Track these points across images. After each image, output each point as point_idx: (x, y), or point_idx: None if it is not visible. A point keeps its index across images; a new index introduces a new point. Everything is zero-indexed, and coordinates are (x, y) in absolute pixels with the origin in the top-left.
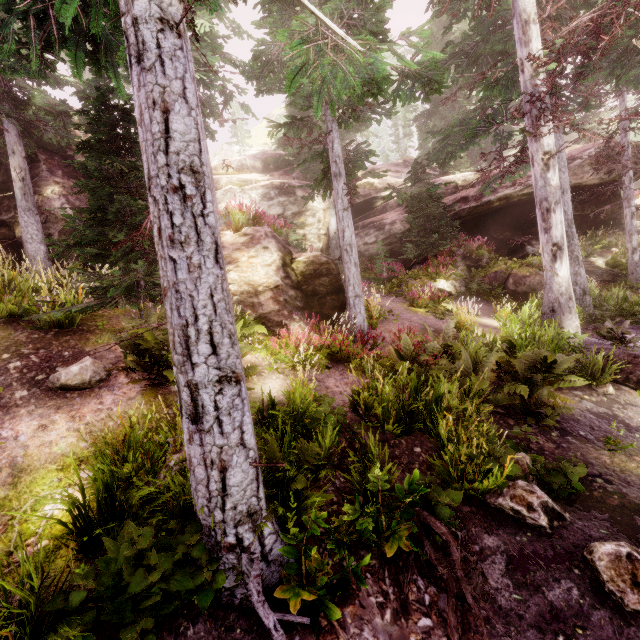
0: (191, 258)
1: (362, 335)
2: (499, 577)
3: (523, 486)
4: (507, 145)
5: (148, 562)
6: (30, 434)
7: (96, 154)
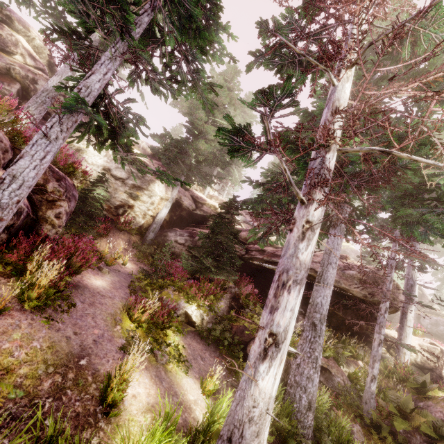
0: None
1: None
2: None
3: None
4: None
5: None
6: None
7: None
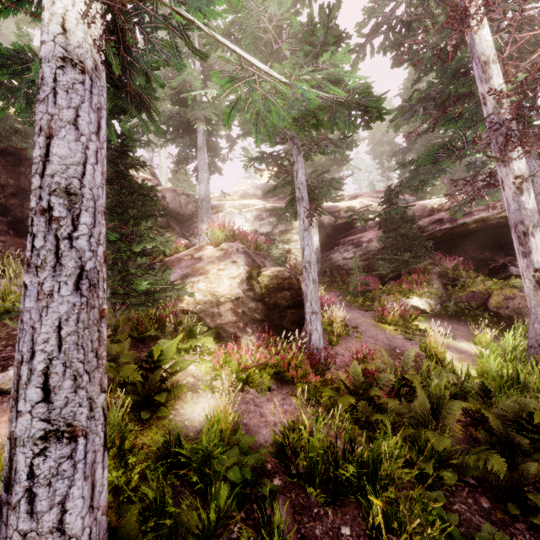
0: (43, 284)
1: (314, 355)
2: None
3: None
4: (478, 172)
5: None
6: None
7: None
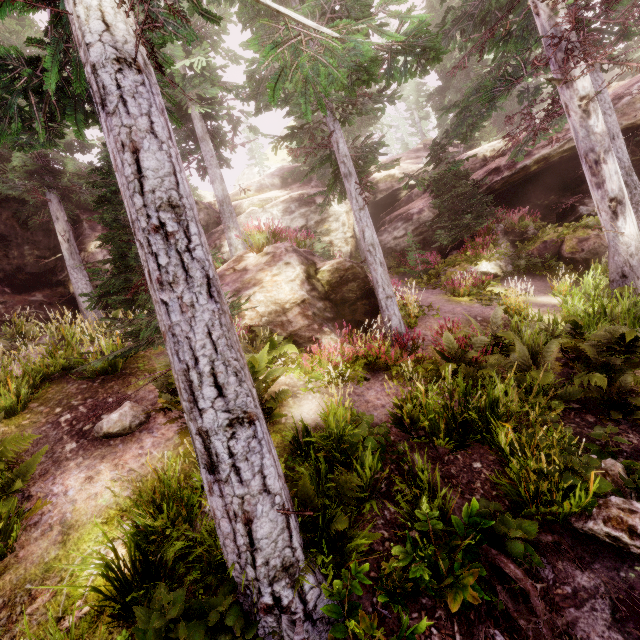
0: (182, 298)
1: (399, 338)
2: (604, 630)
3: (619, 504)
4: (534, 101)
5: (177, 635)
6: (78, 487)
7: (111, 206)
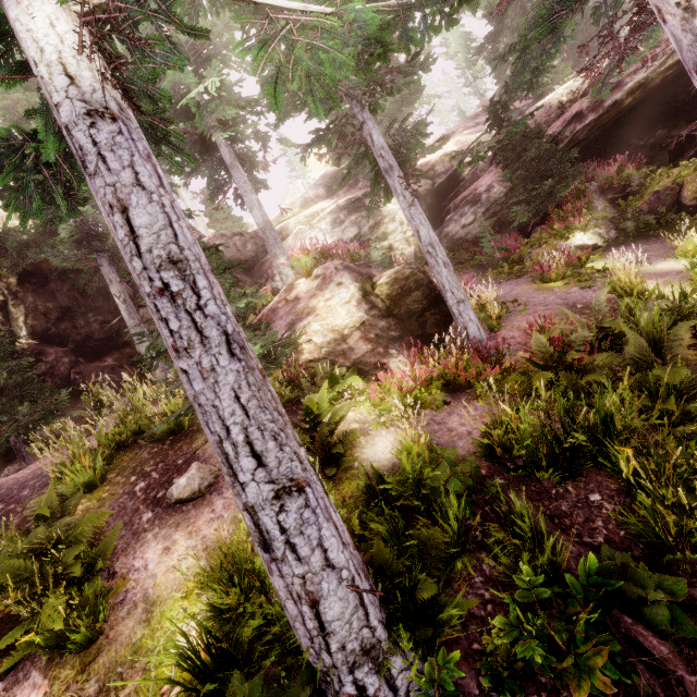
0: (201, 363)
1: (480, 348)
2: None
3: None
4: (615, 15)
5: None
6: (157, 560)
7: None
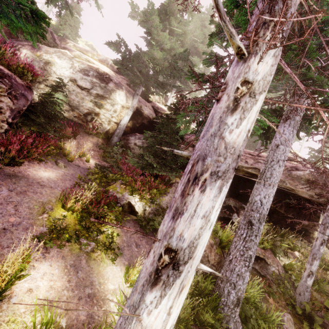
0: None
1: None
2: None
3: None
4: None
5: None
6: None
7: None
